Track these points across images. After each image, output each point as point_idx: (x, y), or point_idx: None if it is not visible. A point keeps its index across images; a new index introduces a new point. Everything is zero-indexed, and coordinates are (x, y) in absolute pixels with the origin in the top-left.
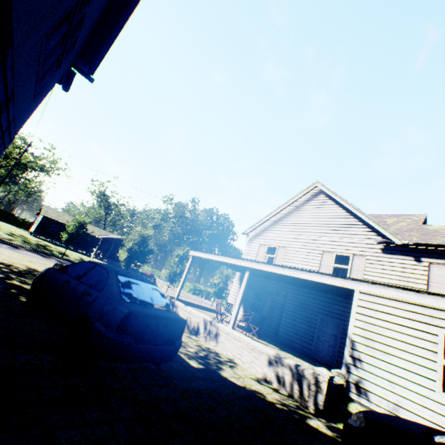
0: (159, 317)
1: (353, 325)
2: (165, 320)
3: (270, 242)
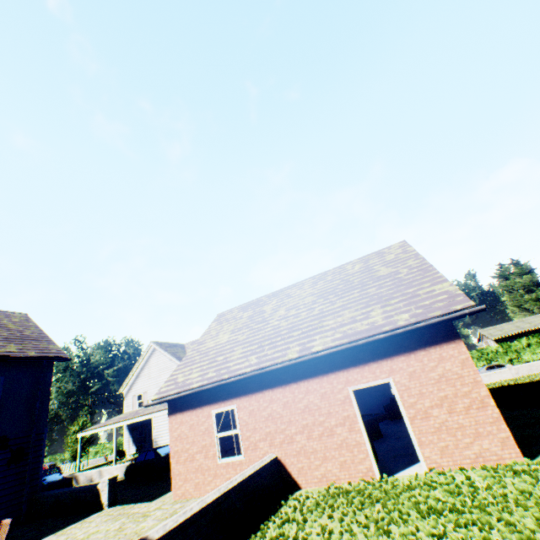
0: (61, 481)
1: (154, 432)
2: (63, 480)
3: (138, 391)
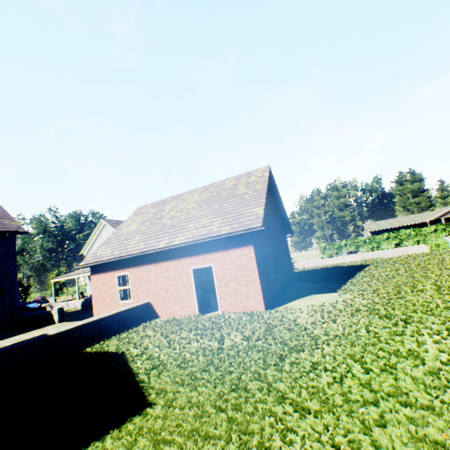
0: (38, 308)
1: None
2: (39, 308)
3: None
